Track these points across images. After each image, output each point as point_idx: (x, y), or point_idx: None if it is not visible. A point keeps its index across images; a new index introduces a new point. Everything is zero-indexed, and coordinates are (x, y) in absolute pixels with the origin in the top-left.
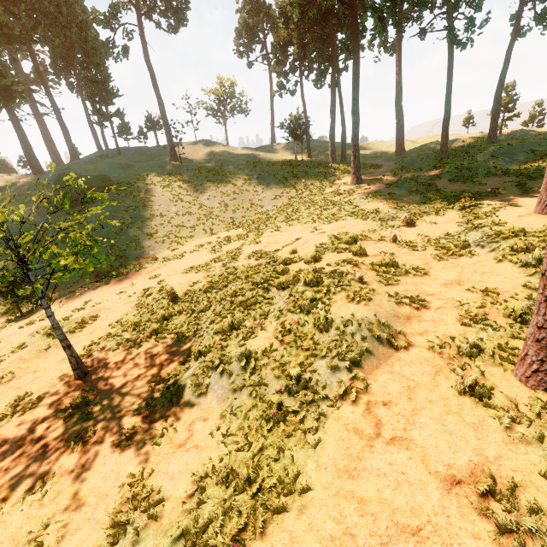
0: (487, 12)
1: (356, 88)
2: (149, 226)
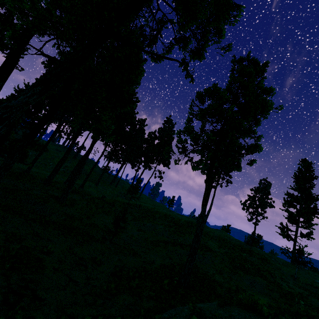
0: (137, 166)
1: (107, 164)
2: (39, 162)
